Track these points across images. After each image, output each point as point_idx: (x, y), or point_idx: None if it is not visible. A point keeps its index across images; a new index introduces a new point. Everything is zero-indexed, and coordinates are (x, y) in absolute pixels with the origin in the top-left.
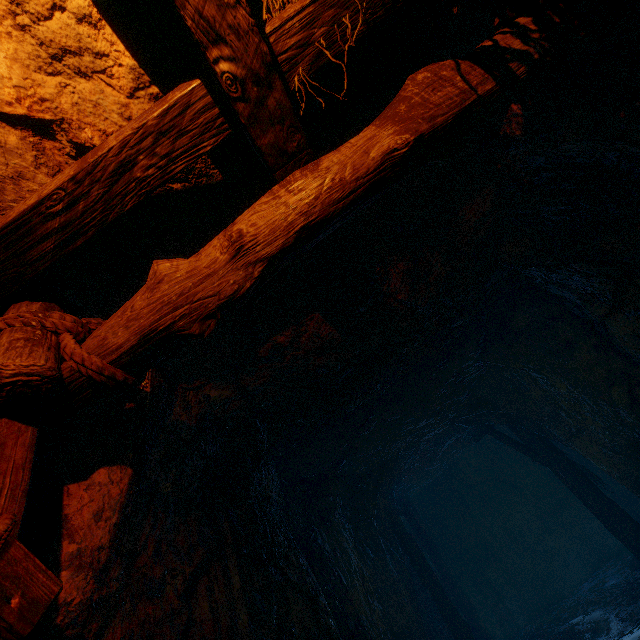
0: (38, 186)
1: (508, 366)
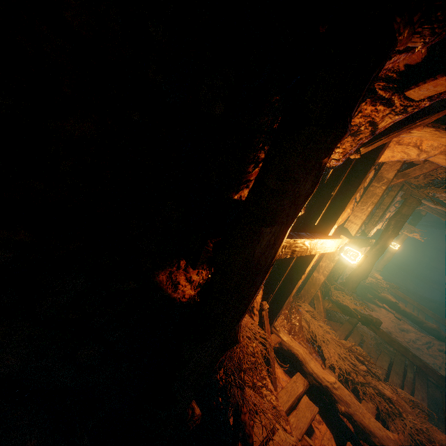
0: None
1: None
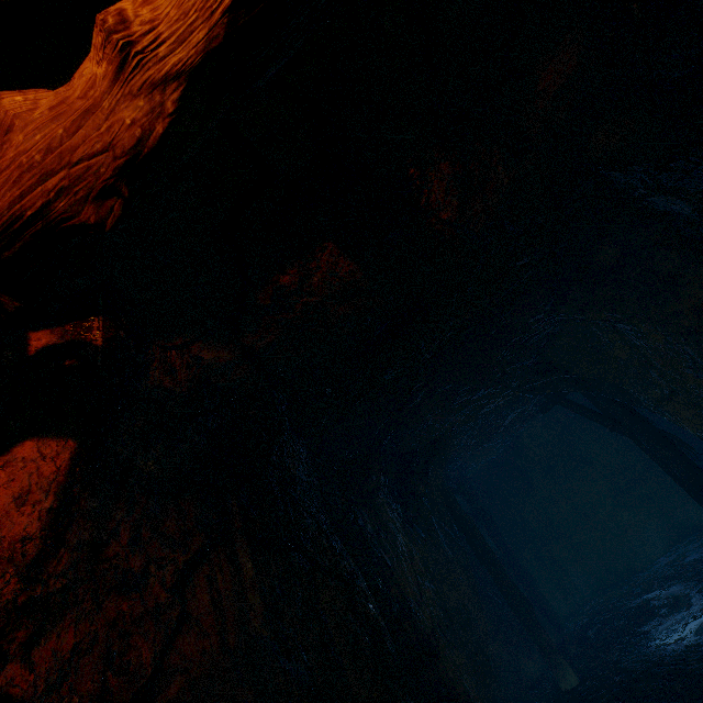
0: None
1: (588, 318)
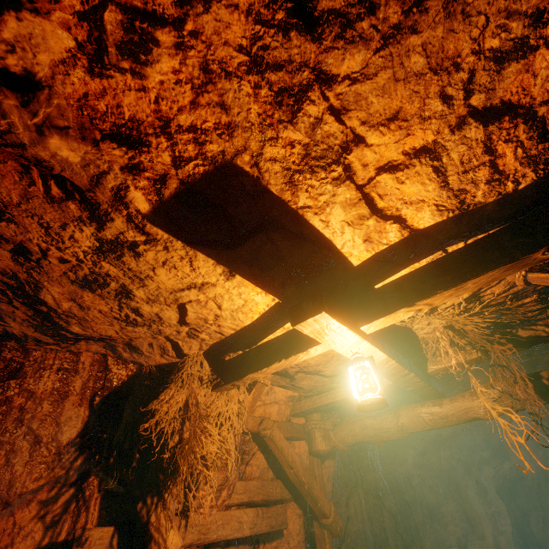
0: (328, 386)
1: None
